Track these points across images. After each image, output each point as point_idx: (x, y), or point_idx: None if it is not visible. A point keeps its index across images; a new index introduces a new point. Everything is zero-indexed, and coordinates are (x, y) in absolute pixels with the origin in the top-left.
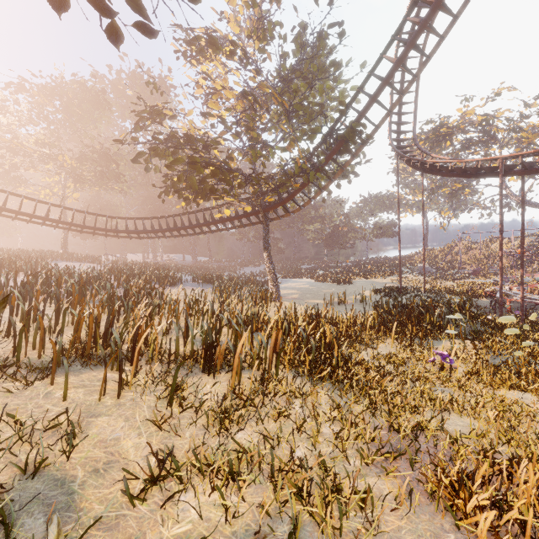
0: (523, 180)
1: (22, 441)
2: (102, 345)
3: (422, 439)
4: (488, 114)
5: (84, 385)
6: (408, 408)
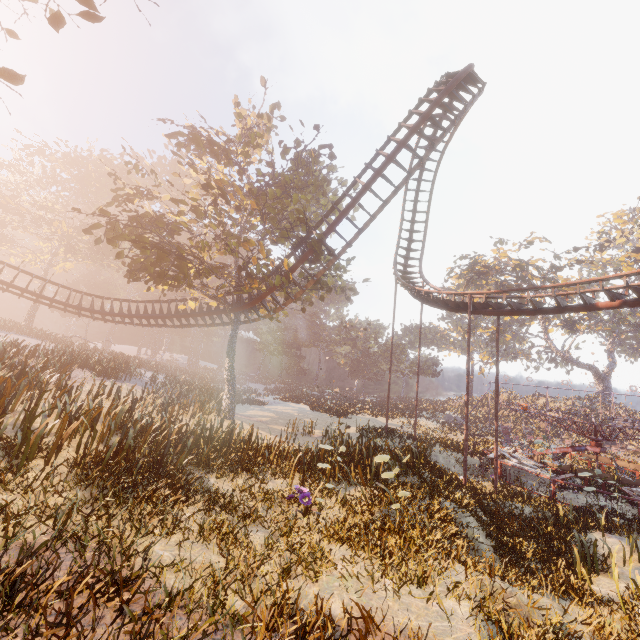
0: (498, 322)
1: None
2: None
3: (90, 555)
4: (521, 260)
5: None
6: (159, 532)
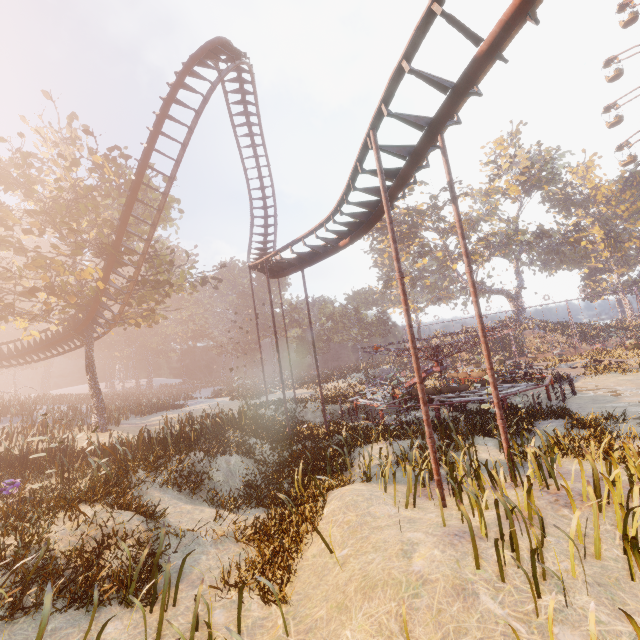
0: (303, 278)
1: None
2: None
3: None
4: (408, 208)
5: None
6: None
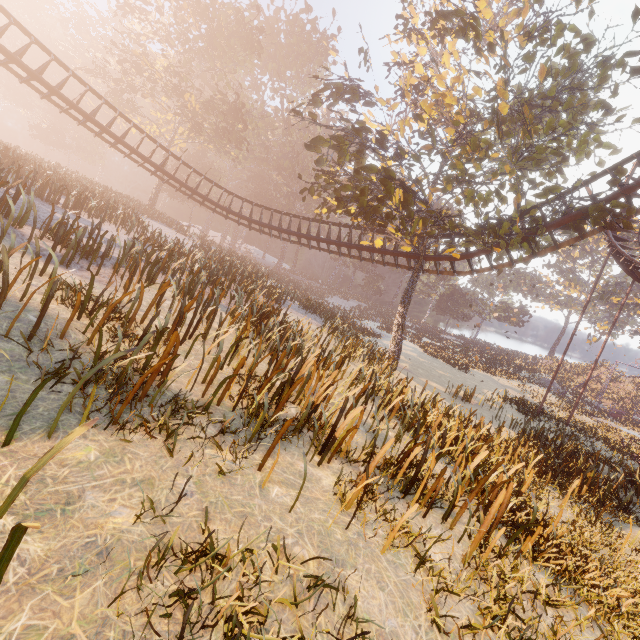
0: None
1: (295, 606)
2: (277, 405)
3: None
4: None
5: (291, 481)
6: None
